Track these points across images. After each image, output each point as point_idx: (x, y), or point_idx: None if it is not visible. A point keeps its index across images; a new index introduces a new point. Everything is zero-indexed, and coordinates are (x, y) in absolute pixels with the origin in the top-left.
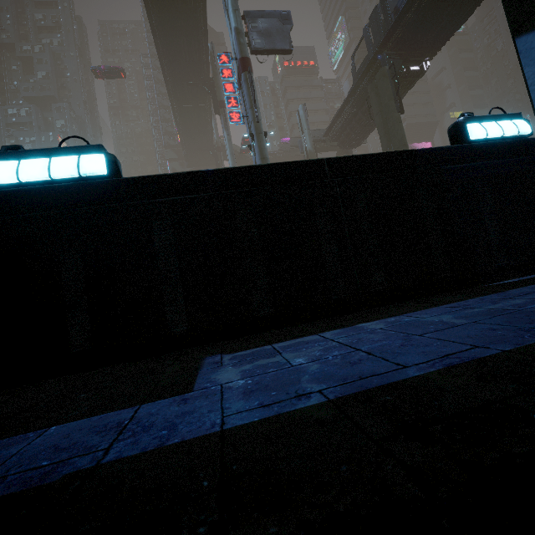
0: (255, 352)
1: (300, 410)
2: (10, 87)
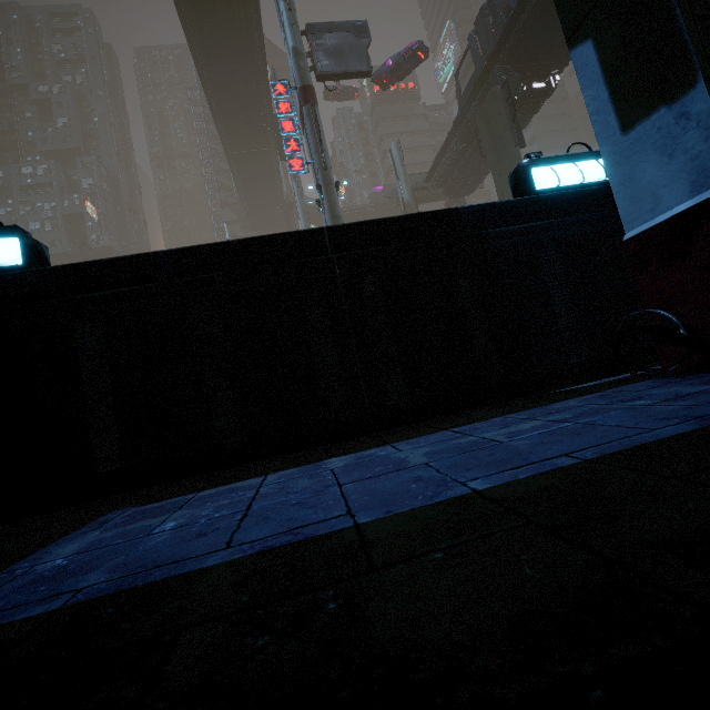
0: (164, 505)
1: (5, 625)
2: (24, 139)
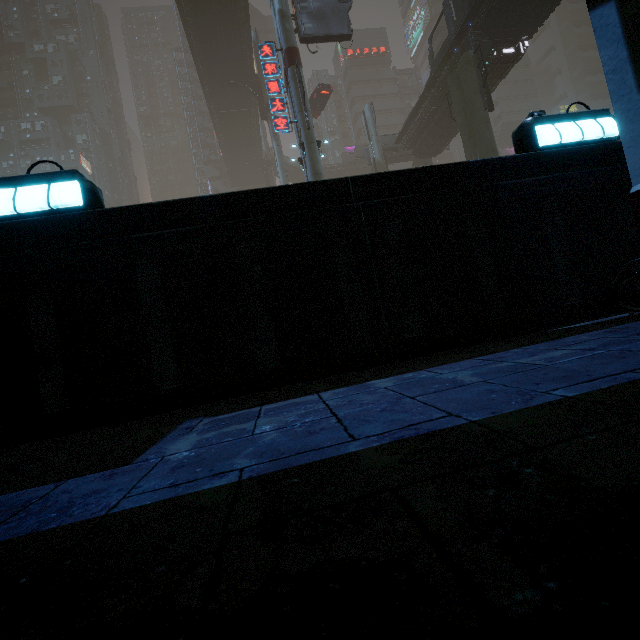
0: (237, 415)
1: (200, 492)
2: (22, 96)
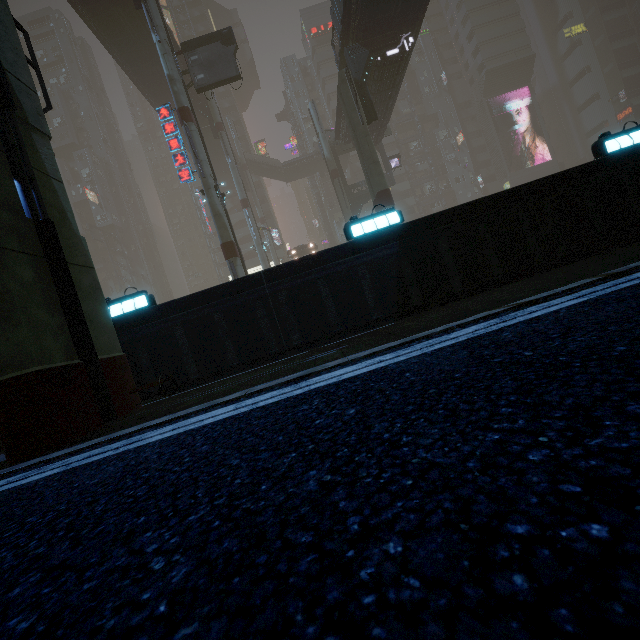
0: None
1: None
2: None
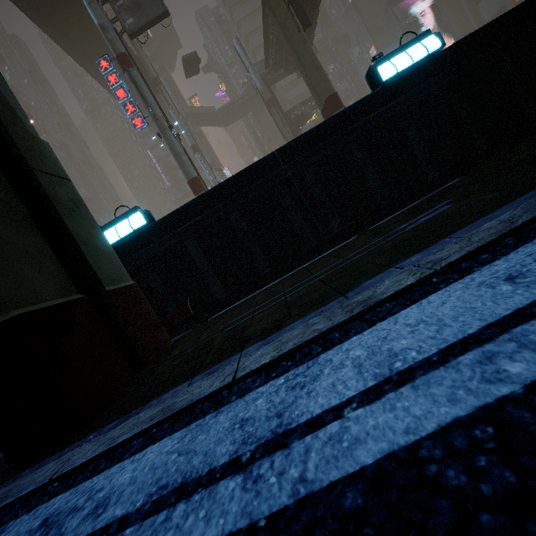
0: None
1: None
2: None
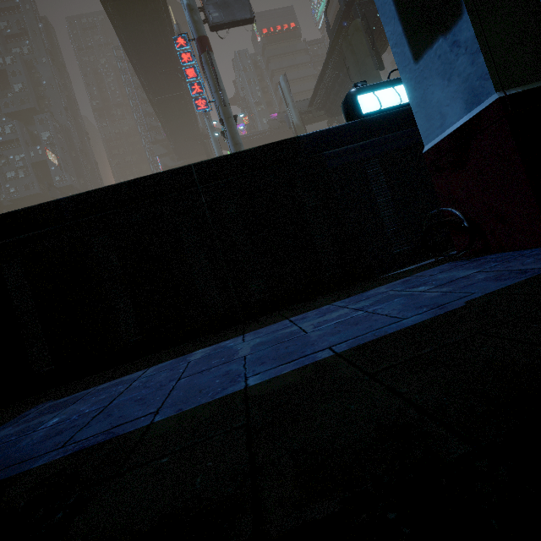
0: (69, 399)
1: None
2: None
